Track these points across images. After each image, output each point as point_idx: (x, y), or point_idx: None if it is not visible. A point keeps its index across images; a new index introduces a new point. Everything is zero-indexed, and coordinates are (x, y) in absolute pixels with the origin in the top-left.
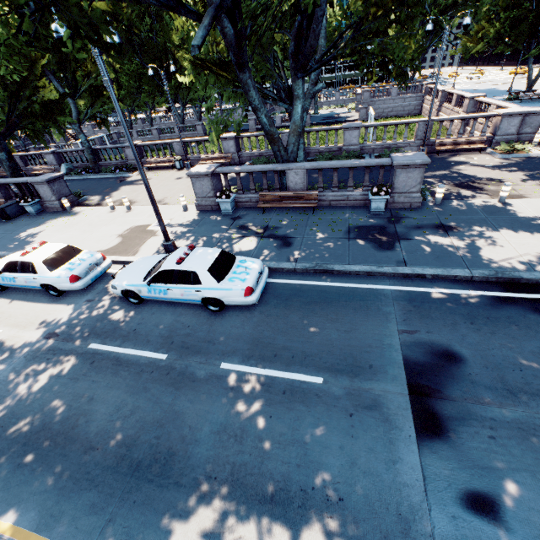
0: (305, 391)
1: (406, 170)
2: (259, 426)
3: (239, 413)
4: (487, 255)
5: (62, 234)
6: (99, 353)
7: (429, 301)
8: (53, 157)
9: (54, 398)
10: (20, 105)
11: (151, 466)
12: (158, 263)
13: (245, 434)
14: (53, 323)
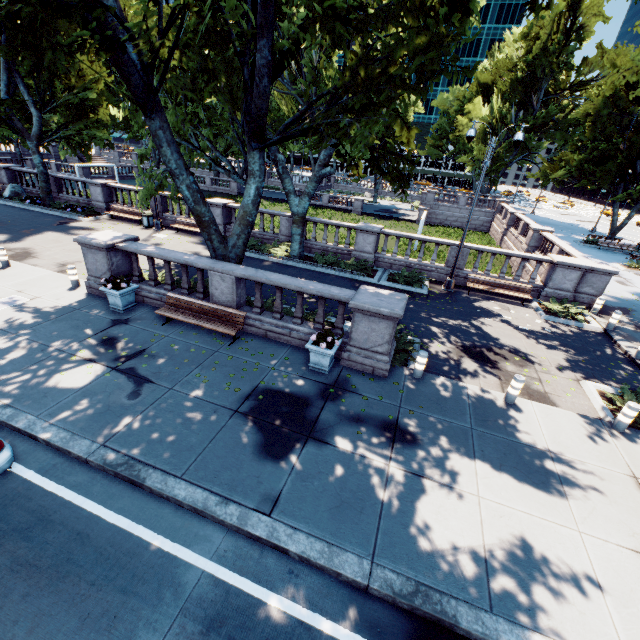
0: None
1: (369, 317)
2: None
3: None
4: (426, 526)
5: None
6: None
7: (245, 639)
8: (5, 173)
9: None
10: None
11: None
12: None
13: None
14: None
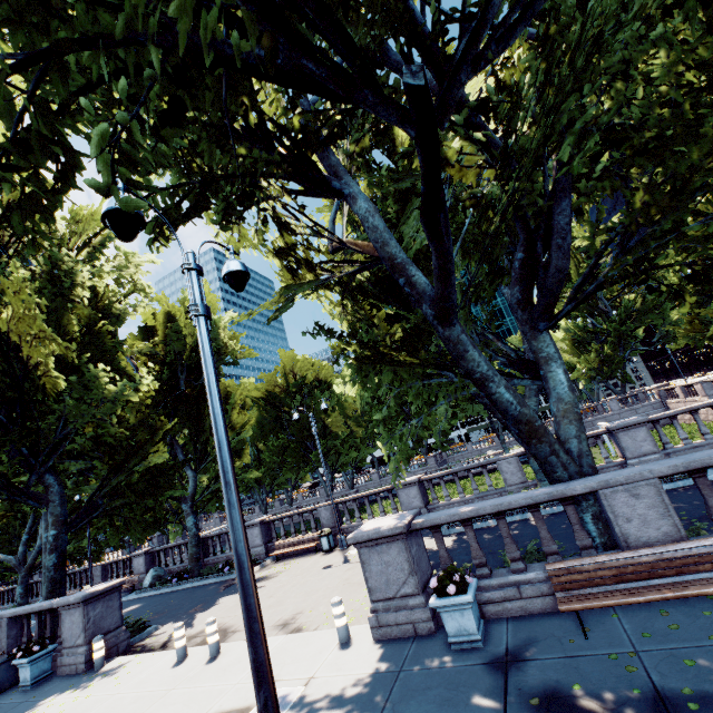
0: None
1: None
2: None
3: None
4: None
5: None
6: None
7: None
8: (144, 559)
9: None
10: (116, 478)
11: None
12: None
13: None
14: None
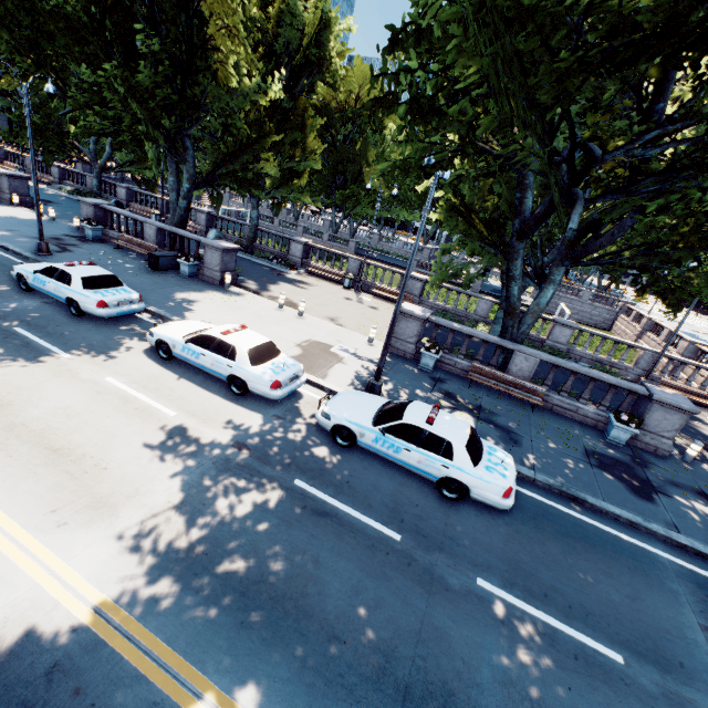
0: (603, 666)
1: (665, 409)
2: (558, 697)
3: (524, 665)
4: None
5: (225, 315)
6: (309, 497)
7: None
8: (205, 217)
9: (266, 539)
10: (230, 165)
11: (426, 700)
12: (380, 407)
13: (542, 701)
14: (240, 430)
